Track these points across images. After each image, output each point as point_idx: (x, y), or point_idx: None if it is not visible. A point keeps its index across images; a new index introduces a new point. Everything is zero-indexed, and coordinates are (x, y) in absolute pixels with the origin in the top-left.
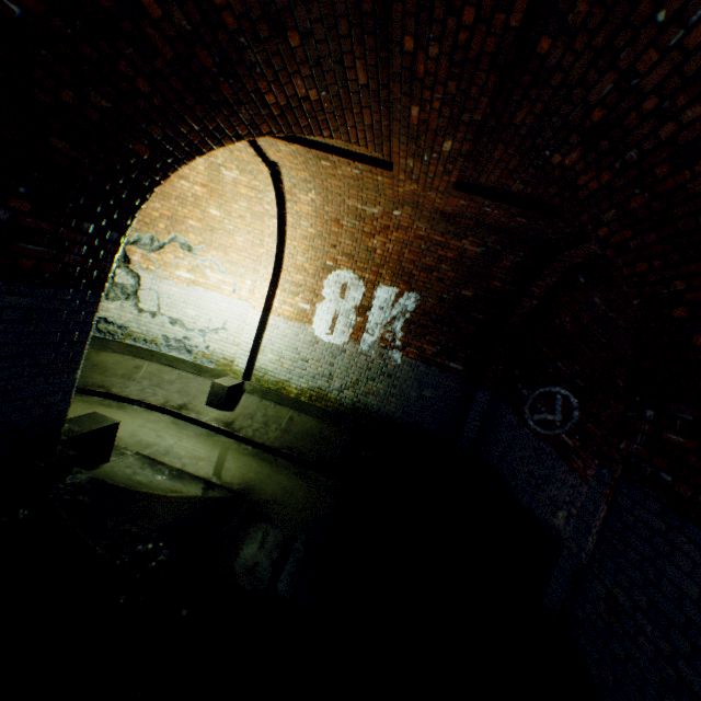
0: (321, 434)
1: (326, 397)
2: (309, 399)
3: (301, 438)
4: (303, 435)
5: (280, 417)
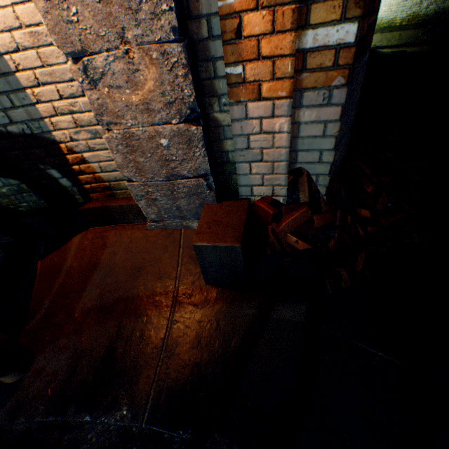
0: (417, 35)
1: (417, 16)
2: (406, 23)
3: (408, 40)
4: (408, 39)
5: (393, 37)
